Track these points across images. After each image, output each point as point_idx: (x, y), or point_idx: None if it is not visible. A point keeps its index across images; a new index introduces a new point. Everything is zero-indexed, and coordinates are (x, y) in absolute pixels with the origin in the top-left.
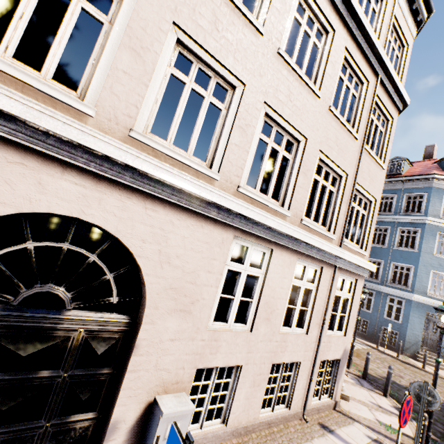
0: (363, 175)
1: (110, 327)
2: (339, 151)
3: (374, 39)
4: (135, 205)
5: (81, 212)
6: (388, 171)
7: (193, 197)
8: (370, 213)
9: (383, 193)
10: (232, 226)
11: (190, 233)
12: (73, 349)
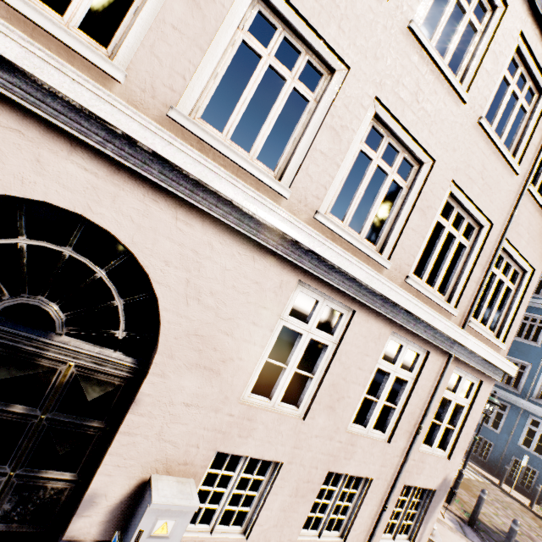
0: (519, 230)
1: (109, 369)
2: (484, 187)
3: None
4: (162, 211)
5: (87, 208)
6: None
7: (245, 215)
8: (521, 288)
9: None
10: (298, 267)
11: (235, 265)
12: (57, 387)
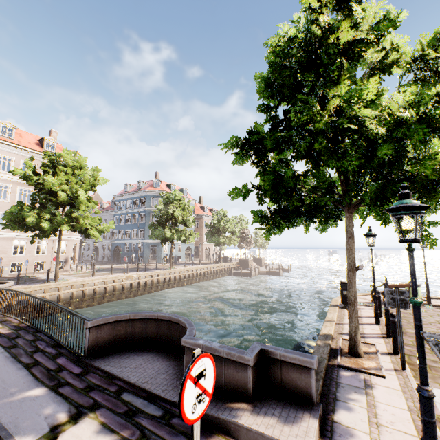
0: None
1: None
2: None
3: None
4: None
5: None
6: (138, 187)
7: (1, 235)
8: None
9: (135, 199)
10: (13, 237)
11: (2, 241)
12: None
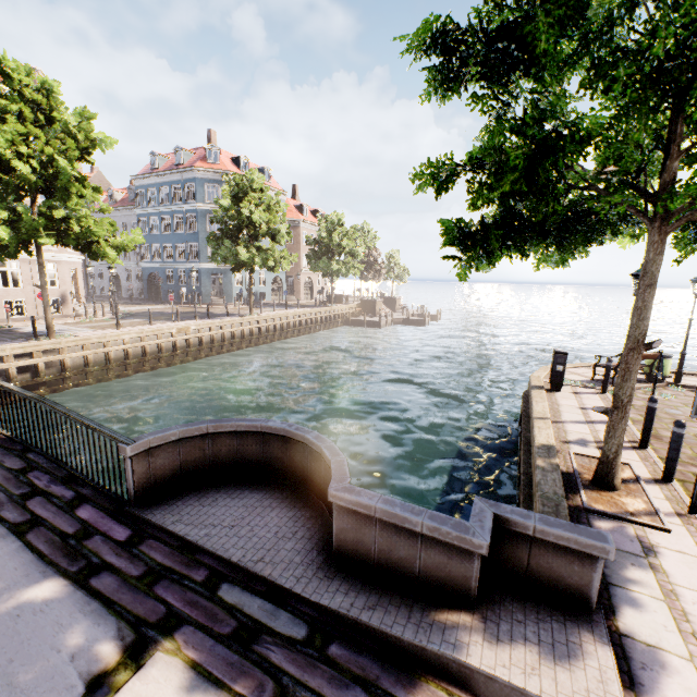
0: None
1: None
2: None
3: None
4: None
5: None
6: (176, 161)
7: None
8: None
9: (175, 185)
10: None
11: None
12: None
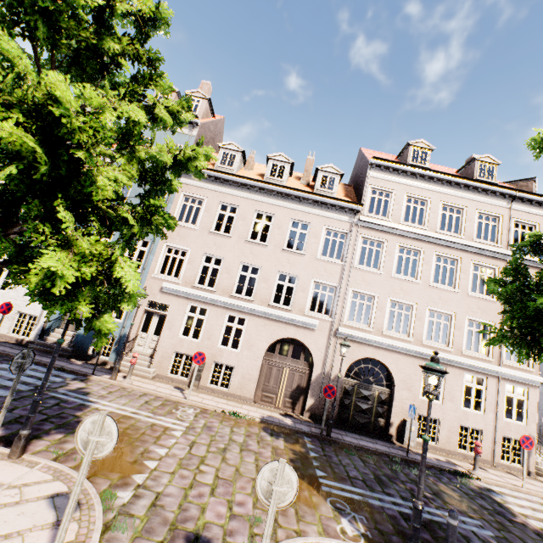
0: None
1: (384, 392)
2: (482, 312)
3: (491, 249)
4: (386, 353)
5: (374, 356)
6: None
7: (404, 348)
8: None
9: None
10: (422, 357)
11: (405, 361)
12: (375, 397)
